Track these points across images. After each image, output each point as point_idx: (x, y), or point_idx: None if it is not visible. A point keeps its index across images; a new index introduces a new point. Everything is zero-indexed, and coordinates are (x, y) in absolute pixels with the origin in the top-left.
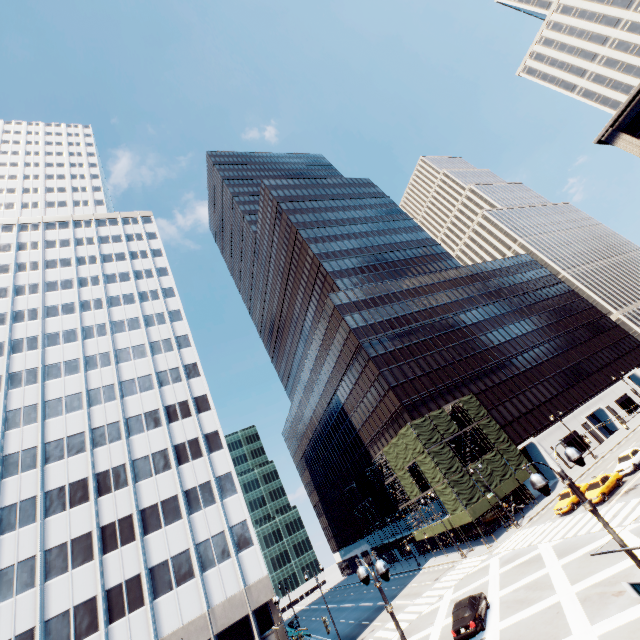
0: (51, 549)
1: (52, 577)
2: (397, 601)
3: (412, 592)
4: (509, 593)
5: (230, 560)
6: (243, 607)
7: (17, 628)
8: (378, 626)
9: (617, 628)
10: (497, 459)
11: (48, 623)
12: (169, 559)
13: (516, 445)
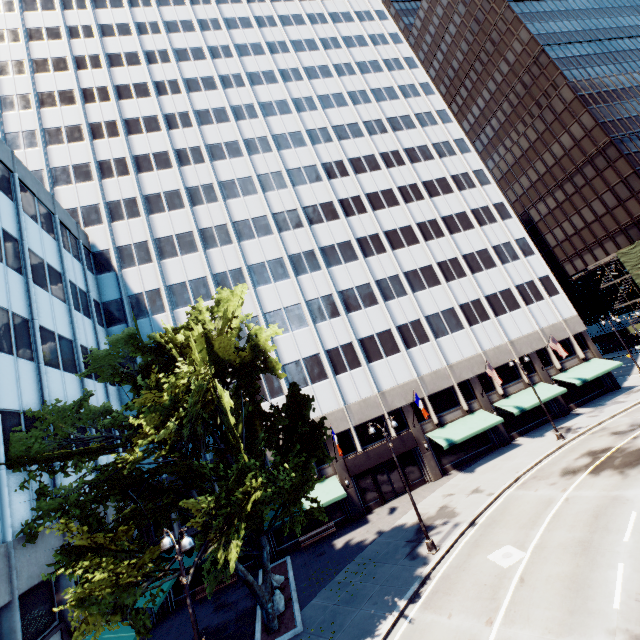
0: (407, 272)
1: (416, 291)
2: None
3: None
4: None
5: (544, 301)
6: (564, 332)
7: (407, 318)
8: None
9: None
10: None
11: (427, 318)
12: (497, 293)
13: None
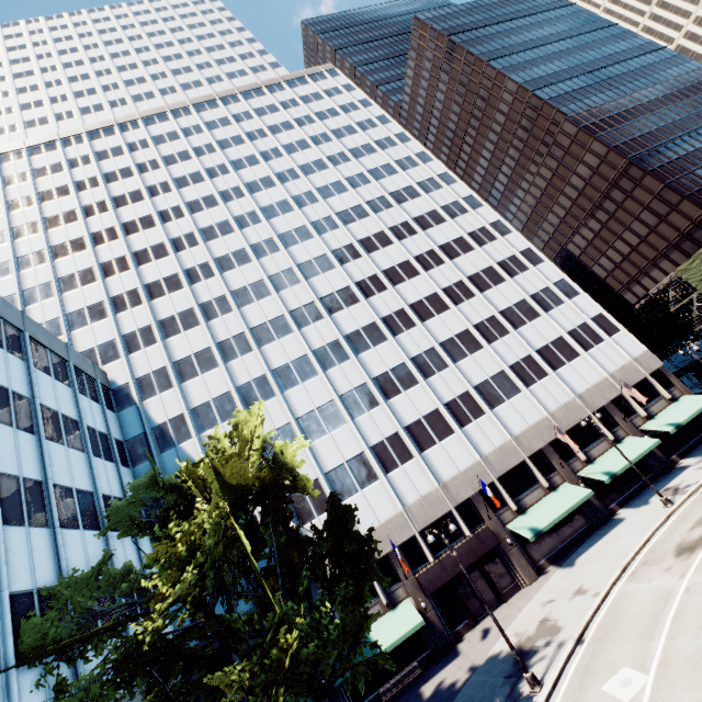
0: (443, 343)
1: (457, 360)
2: None
3: None
4: None
5: (604, 342)
6: (638, 373)
7: (454, 392)
8: None
9: None
10: None
11: (476, 388)
12: (548, 344)
13: None
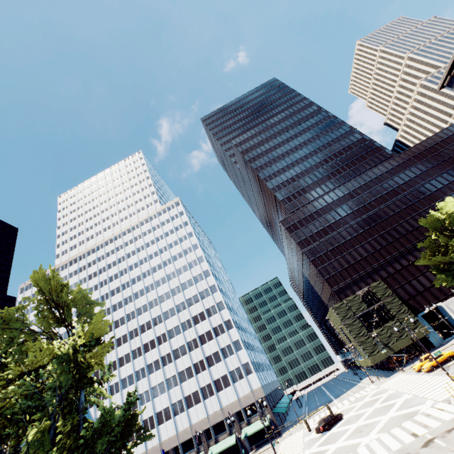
0: (180, 372)
1: (182, 382)
2: (335, 400)
3: (343, 397)
4: (352, 415)
5: (244, 379)
6: (252, 399)
7: (177, 398)
8: (319, 412)
9: (342, 446)
10: (396, 325)
11: (185, 398)
12: (220, 377)
13: (424, 309)
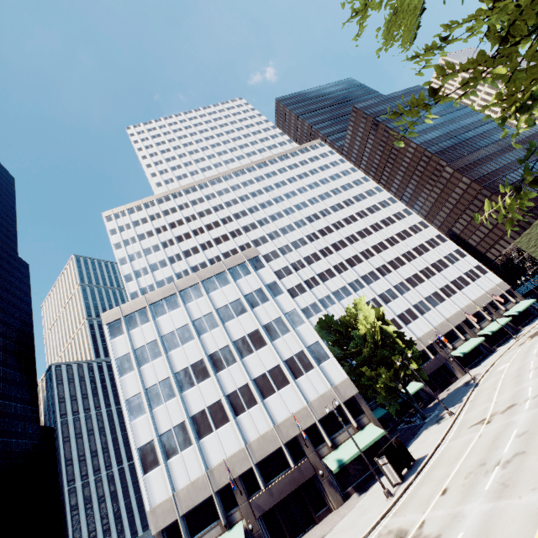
0: (406, 279)
1: (414, 287)
2: None
3: None
4: None
5: (481, 278)
6: (499, 291)
7: (416, 301)
8: None
9: None
10: None
11: (425, 299)
12: (455, 279)
13: None
